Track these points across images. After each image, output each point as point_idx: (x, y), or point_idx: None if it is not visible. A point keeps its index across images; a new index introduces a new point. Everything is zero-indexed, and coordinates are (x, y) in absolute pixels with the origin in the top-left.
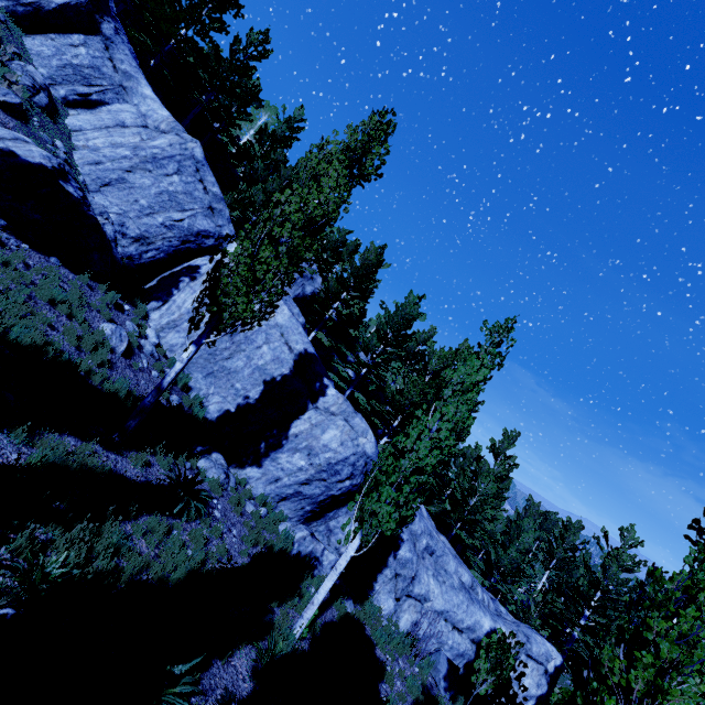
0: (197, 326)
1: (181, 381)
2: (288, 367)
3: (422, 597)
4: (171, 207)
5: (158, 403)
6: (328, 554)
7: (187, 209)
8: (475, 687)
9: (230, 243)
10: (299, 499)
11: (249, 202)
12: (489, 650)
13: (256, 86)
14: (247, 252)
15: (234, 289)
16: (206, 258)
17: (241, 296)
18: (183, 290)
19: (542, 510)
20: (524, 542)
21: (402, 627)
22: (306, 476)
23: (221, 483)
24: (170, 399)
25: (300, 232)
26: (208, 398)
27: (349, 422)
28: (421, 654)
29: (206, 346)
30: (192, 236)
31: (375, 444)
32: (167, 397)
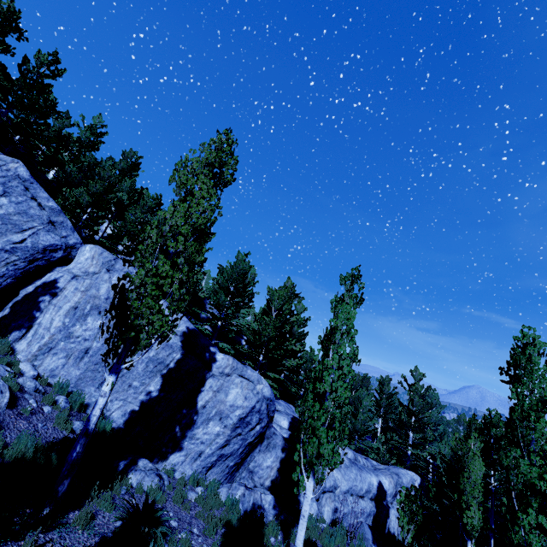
0: (114, 355)
1: (76, 404)
2: (178, 350)
3: (333, 487)
4: (7, 230)
5: (65, 440)
6: (265, 497)
7: (26, 229)
8: (383, 532)
9: (80, 251)
10: (222, 461)
11: (75, 204)
12: (404, 507)
13: (51, 100)
14: (151, 272)
15: (146, 309)
16: (60, 271)
17: (156, 314)
18: (46, 310)
19: (361, 377)
20: (366, 406)
21: (326, 519)
22: (224, 438)
23: (158, 487)
24: (72, 428)
25: (191, 242)
26: (107, 407)
27: (243, 377)
28: (355, 536)
29: (90, 357)
30: (38, 253)
31: (268, 386)
32: (71, 427)
